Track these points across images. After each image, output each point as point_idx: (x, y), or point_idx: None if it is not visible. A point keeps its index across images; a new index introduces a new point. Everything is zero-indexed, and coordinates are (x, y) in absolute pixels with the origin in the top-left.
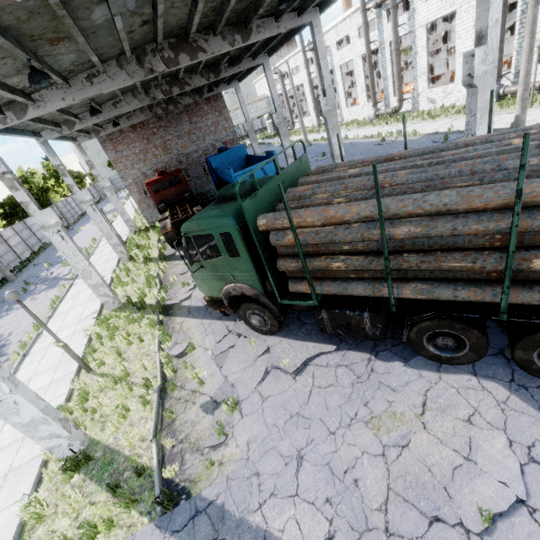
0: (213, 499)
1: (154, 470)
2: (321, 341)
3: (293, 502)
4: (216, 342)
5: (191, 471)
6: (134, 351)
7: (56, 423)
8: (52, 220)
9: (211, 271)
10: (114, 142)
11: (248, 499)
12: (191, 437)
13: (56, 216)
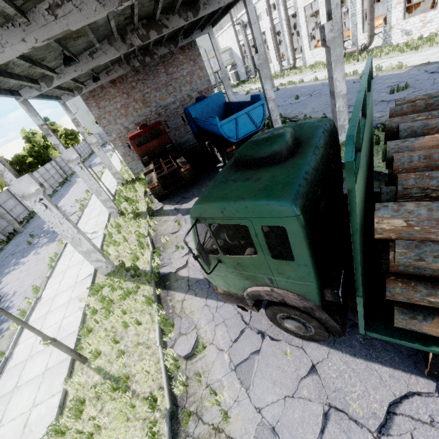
0: None
1: None
2: (399, 366)
3: None
4: (232, 340)
5: None
6: (132, 338)
7: None
8: (32, 188)
9: (233, 267)
10: (96, 98)
11: None
12: None
13: (35, 183)
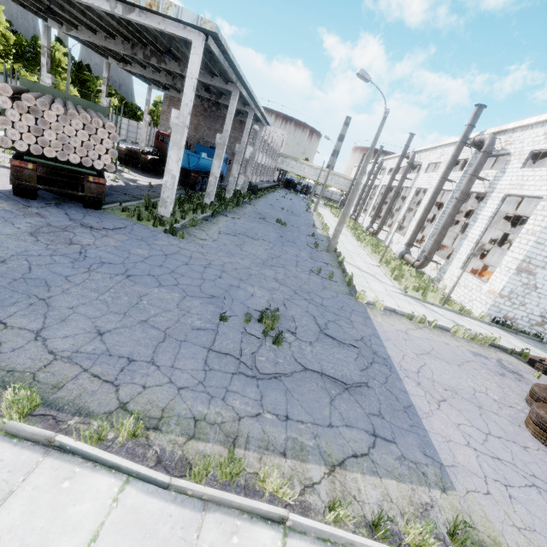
0: None
1: None
2: None
3: None
4: None
5: None
6: None
7: None
8: (48, 81)
9: None
10: (171, 102)
11: None
12: None
13: (51, 80)
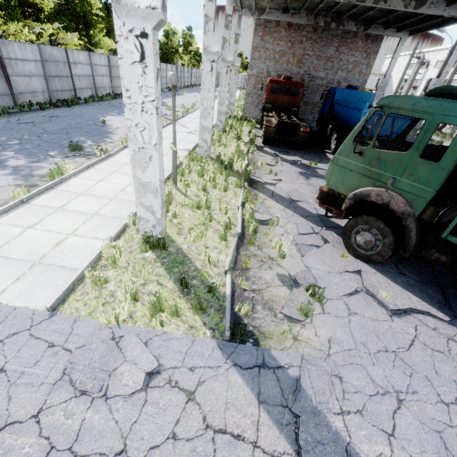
0: (283, 365)
1: (227, 297)
2: (427, 301)
3: (387, 440)
4: (299, 232)
5: (261, 322)
6: (216, 194)
7: (160, 200)
8: (215, 48)
9: (368, 163)
10: (266, 30)
11: (327, 395)
12: (264, 294)
13: (220, 46)
